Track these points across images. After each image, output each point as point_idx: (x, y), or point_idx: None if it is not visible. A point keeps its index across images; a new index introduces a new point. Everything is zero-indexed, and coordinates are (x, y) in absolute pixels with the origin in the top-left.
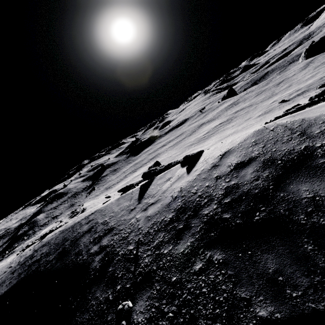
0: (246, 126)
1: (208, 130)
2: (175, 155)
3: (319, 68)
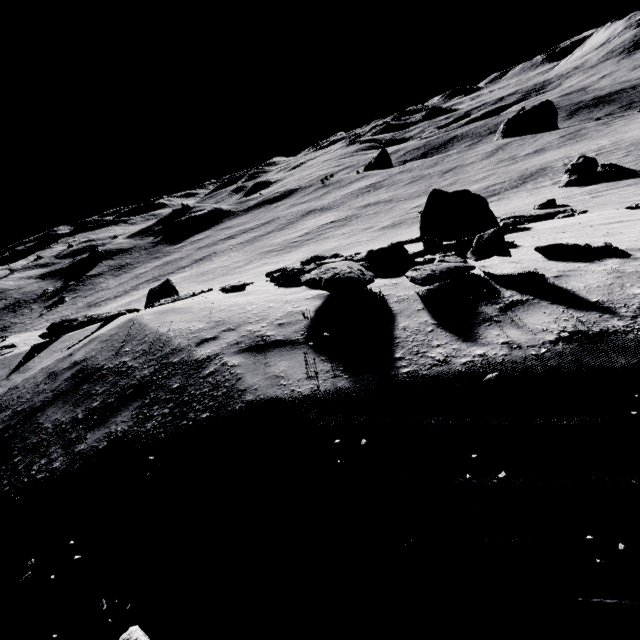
0: (352, 243)
1: (310, 230)
2: (234, 267)
3: (500, 165)
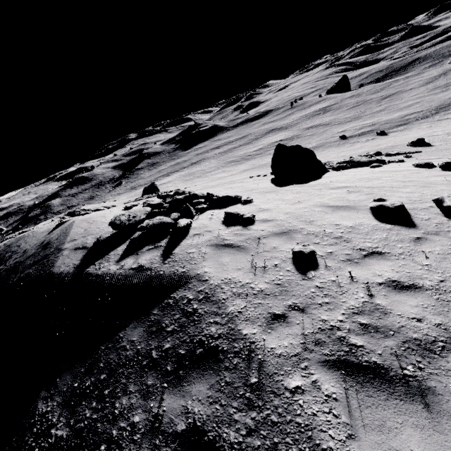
0: None
1: (263, 146)
2: (207, 171)
3: (432, 92)
